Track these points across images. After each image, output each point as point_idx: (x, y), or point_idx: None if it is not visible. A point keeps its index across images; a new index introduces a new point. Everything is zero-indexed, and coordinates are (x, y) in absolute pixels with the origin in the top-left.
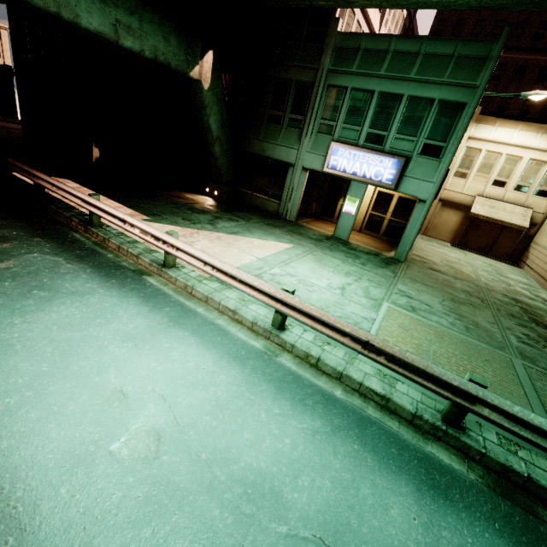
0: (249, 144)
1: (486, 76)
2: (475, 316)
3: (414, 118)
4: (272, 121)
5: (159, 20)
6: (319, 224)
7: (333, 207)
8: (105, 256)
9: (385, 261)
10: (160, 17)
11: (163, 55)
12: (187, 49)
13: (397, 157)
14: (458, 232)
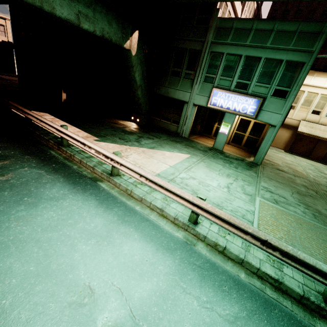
0: (159, 89)
1: (320, 44)
2: (316, 205)
3: (269, 72)
4: (173, 75)
5: (105, 11)
6: (202, 139)
7: (211, 128)
8: (72, 168)
9: (248, 165)
10: (106, 9)
11: (108, 33)
12: (122, 29)
13: (257, 98)
14: (288, 143)
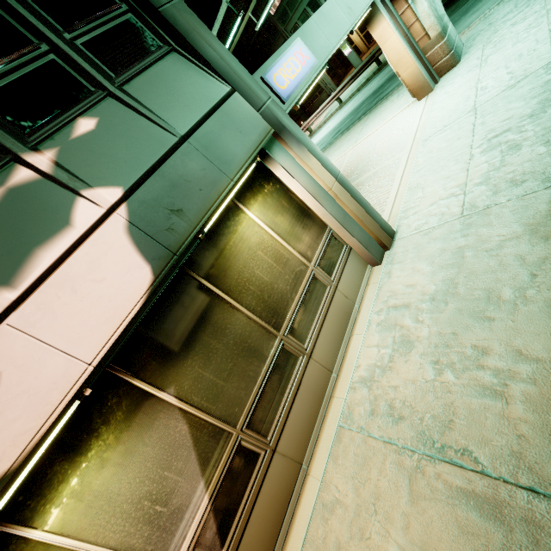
0: None
1: None
2: None
3: None
4: None
5: None
6: (348, 74)
7: (347, 59)
8: None
9: None
10: None
11: None
12: None
13: None
14: None
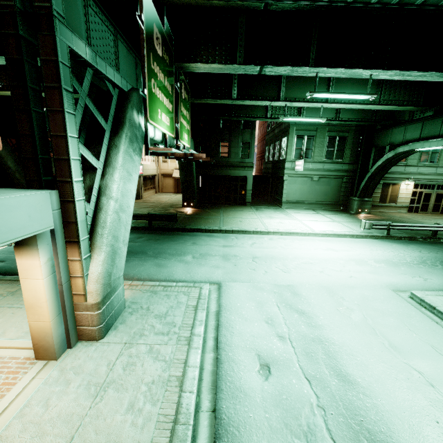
0: None
1: None
2: (144, 210)
3: None
4: None
5: None
6: None
7: None
8: None
9: None
10: None
11: None
12: None
13: None
14: (175, 187)
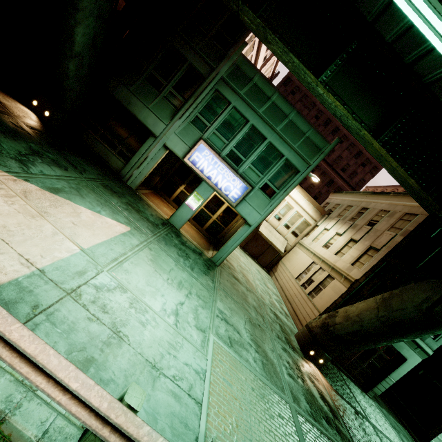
0: (116, 86)
1: (317, 161)
2: (264, 343)
3: (267, 160)
4: (151, 82)
5: None
6: (157, 200)
7: (174, 188)
8: None
9: (206, 265)
10: None
11: None
12: None
13: (246, 183)
14: (246, 239)
